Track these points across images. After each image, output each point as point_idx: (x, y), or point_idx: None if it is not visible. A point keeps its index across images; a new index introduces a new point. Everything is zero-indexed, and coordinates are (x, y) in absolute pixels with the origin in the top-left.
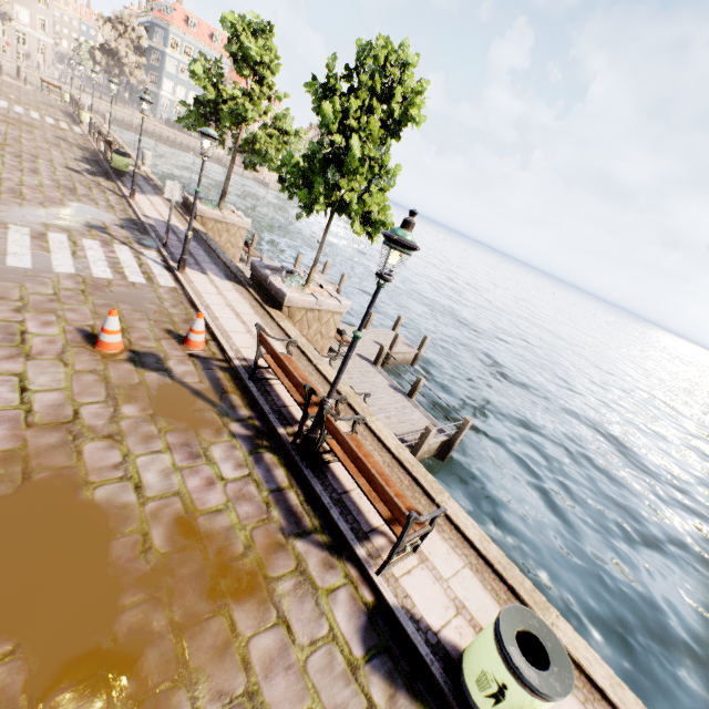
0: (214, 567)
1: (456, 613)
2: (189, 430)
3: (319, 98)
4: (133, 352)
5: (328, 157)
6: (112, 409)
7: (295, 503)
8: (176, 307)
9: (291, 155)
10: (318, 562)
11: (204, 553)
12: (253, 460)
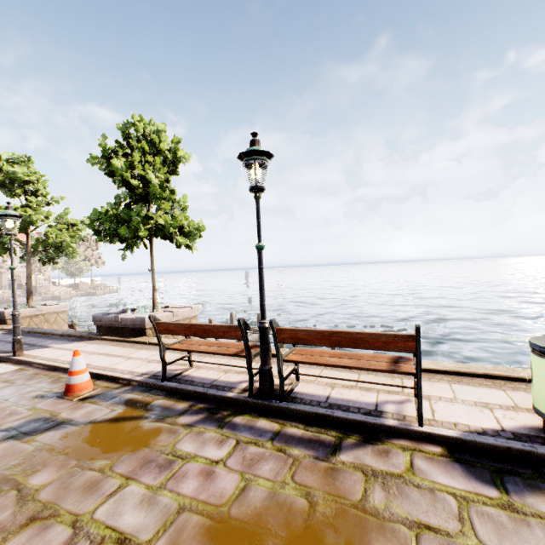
0: (300, 543)
1: (489, 409)
2: (138, 449)
3: (105, 162)
4: (4, 431)
5: (129, 205)
6: (13, 492)
7: (301, 433)
8: (33, 378)
9: (97, 211)
10: (373, 457)
11: (274, 539)
12: (228, 430)
